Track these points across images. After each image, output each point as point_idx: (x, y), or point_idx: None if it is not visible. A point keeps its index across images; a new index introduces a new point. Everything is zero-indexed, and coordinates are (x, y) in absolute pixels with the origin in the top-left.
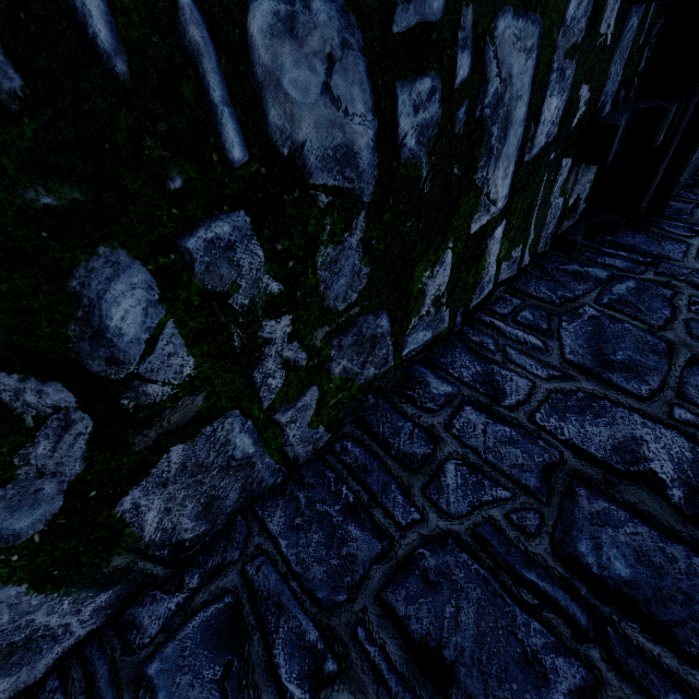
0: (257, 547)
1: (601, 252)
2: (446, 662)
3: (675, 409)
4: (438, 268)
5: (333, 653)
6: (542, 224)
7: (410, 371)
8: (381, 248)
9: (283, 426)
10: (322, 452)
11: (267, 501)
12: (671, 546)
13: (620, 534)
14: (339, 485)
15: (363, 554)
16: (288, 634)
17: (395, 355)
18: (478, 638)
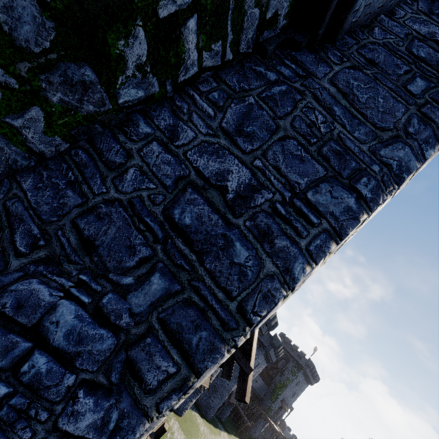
0: (14, 194)
1: (282, 62)
2: (95, 245)
3: (256, 160)
4: (133, 40)
5: (44, 239)
6: (240, 28)
7: (131, 116)
8: (60, 8)
9: (18, 128)
10: (63, 153)
11: (24, 174)
12: (213, 215)
13: (196, 209)
14: (68, 171)
15: (71, 203)
16: (24, 230)
17: (112, 101)
18: (113, 239)
